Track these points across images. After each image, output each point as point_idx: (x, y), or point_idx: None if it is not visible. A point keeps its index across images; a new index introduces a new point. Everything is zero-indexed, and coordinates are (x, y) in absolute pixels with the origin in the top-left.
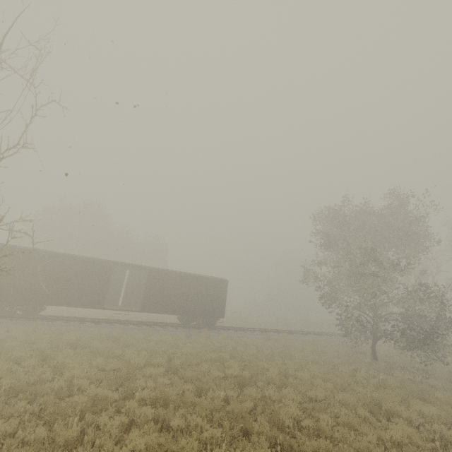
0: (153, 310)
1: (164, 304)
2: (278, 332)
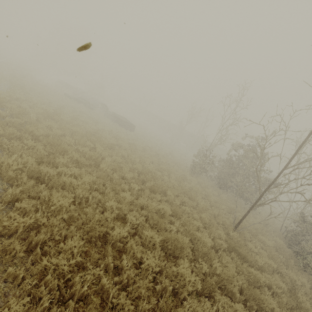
0: None
1: None
2: None
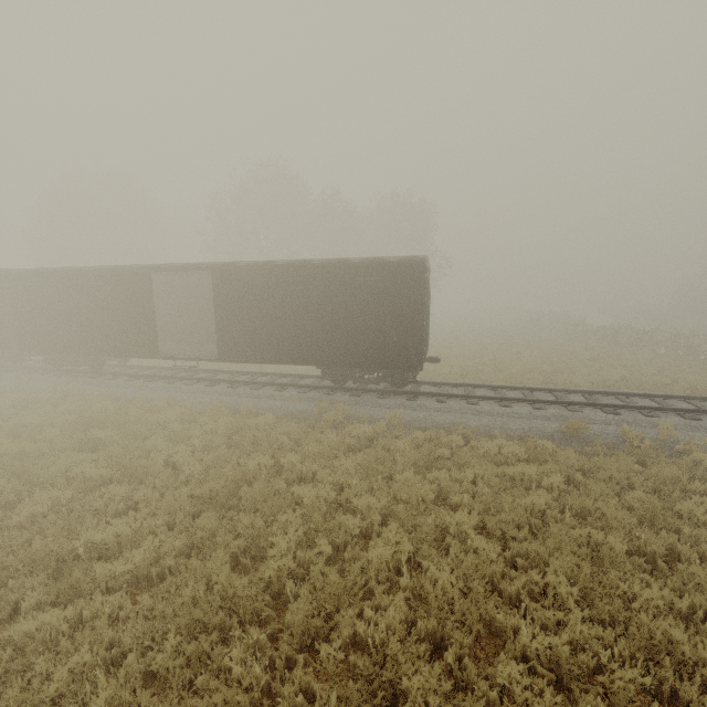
0: (242, 356)
1: (261, 342)
2: (659, 412)
